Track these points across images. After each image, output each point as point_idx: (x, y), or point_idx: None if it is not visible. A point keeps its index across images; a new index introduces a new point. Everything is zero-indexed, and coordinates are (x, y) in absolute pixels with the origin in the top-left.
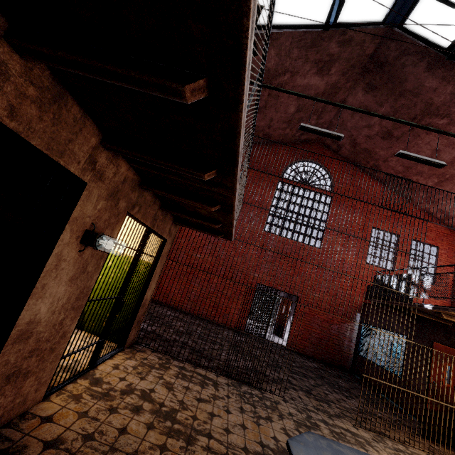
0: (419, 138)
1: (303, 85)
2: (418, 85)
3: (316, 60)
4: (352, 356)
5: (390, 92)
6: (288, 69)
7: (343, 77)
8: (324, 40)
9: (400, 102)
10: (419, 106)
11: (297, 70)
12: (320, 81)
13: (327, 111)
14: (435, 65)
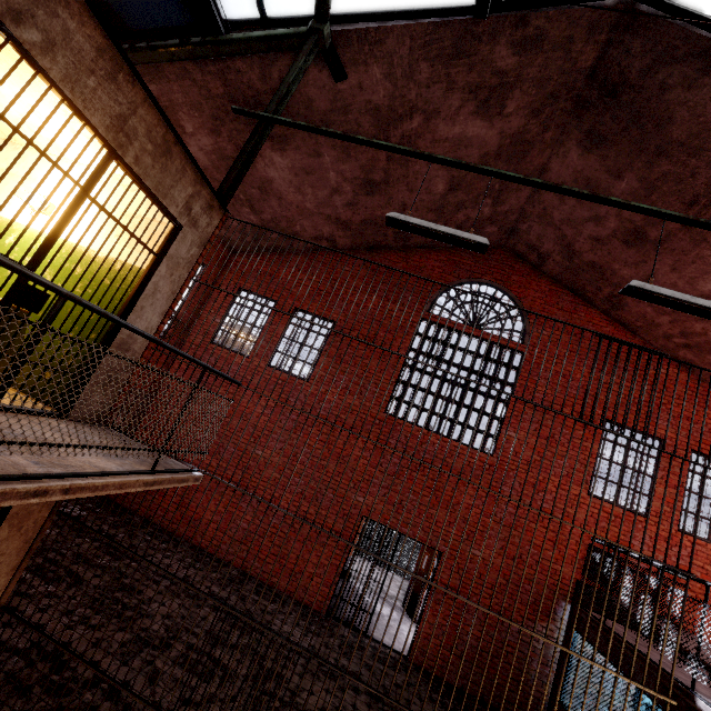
0: (706, 246)
1: (454, 138)
2: (699, 130)
3: (472, 86)
4: (548, 699)
5: (637, 148)
6: (417, 105)
7: (535, 119)
8: (481, 40)
9: (660, 167)
10: (704, 177)
11: (435, 108)
12: (488, 129)
13: (511, 190)
14: None
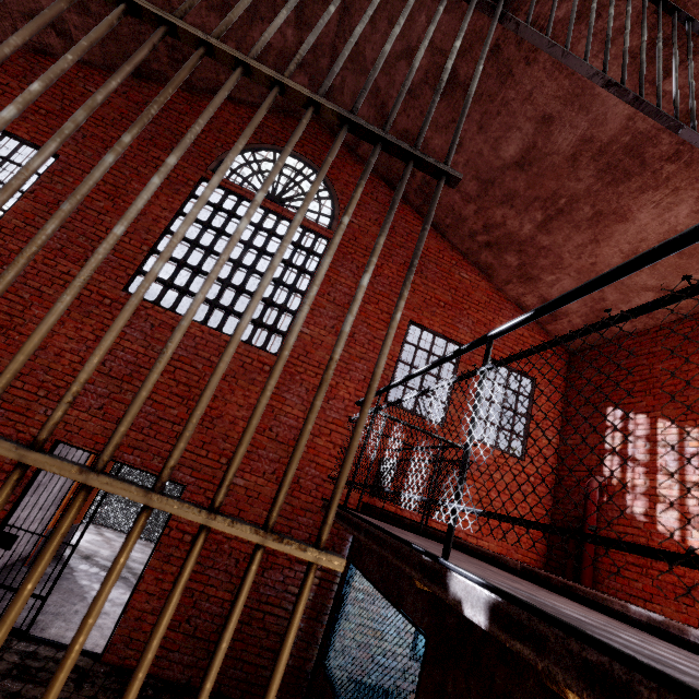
0: (512, 83)
1: None
2: None
3: None
4: (313, 665)
5: None
6: None
7: None
8: None
9: None
10: None
11: None
12: None
13: None
14: None
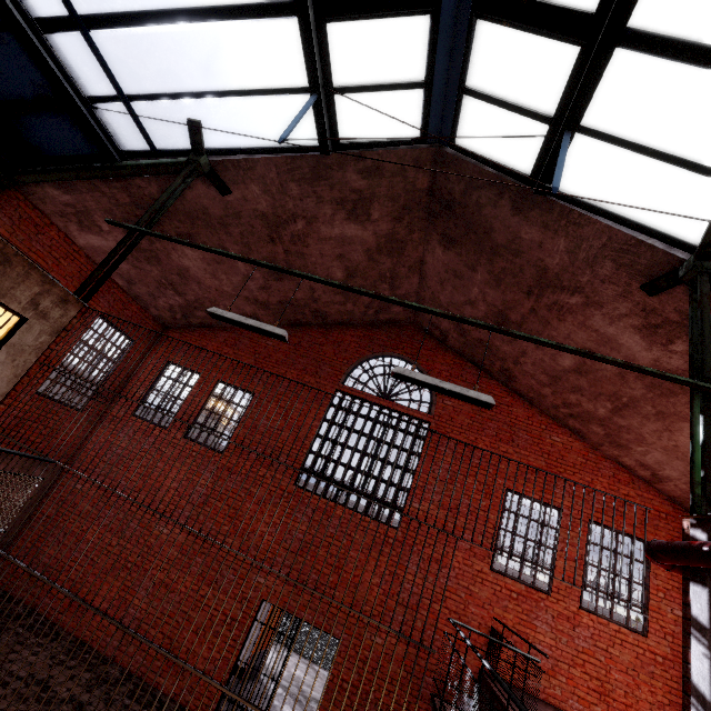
0: (552, 328)
1: (337, 237)
2: (513, 237)
3: (337, 199)
4: None
5: (478, 248)
6: (297, 213)
7: (400, 224)
8: (333, 168)
9: (498, 264)
10: (529, 273)
11: (313, 215)
12: (363, 231)
13: (402, 277)
14: (523, 203)
